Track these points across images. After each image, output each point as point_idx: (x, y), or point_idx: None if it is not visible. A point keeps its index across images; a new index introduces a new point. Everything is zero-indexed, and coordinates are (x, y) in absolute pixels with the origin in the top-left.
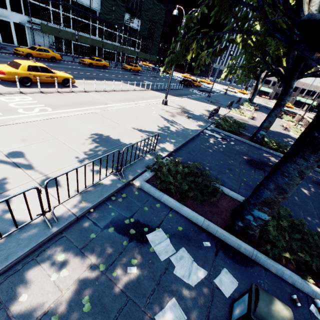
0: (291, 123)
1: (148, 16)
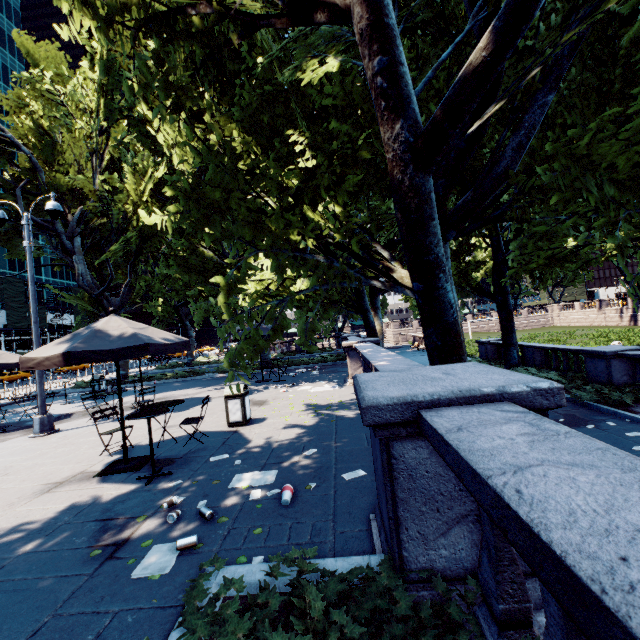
0: None
1: None
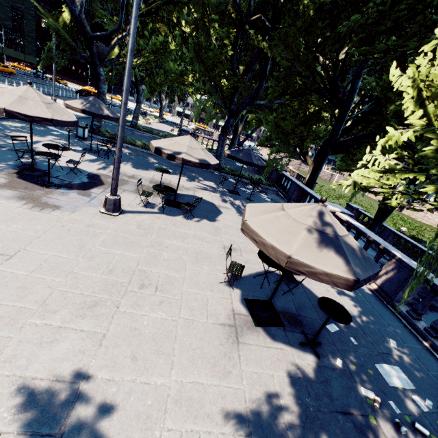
0: (175, 127)
1: (8, 1)
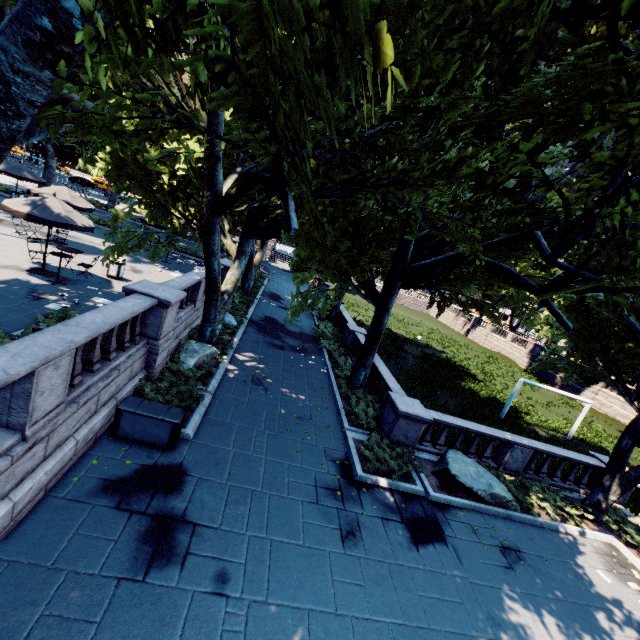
0: None
1: None
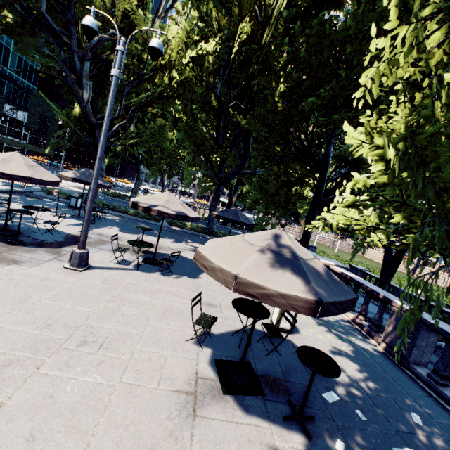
0: None
1: (38, 111)
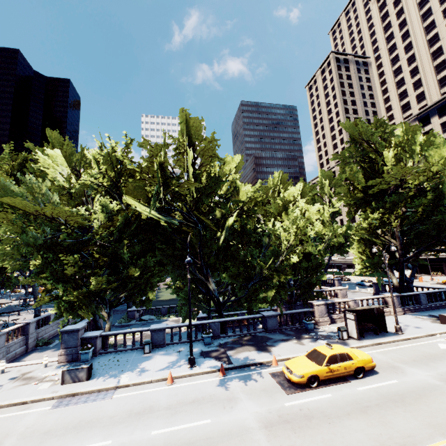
0: None
1: None
